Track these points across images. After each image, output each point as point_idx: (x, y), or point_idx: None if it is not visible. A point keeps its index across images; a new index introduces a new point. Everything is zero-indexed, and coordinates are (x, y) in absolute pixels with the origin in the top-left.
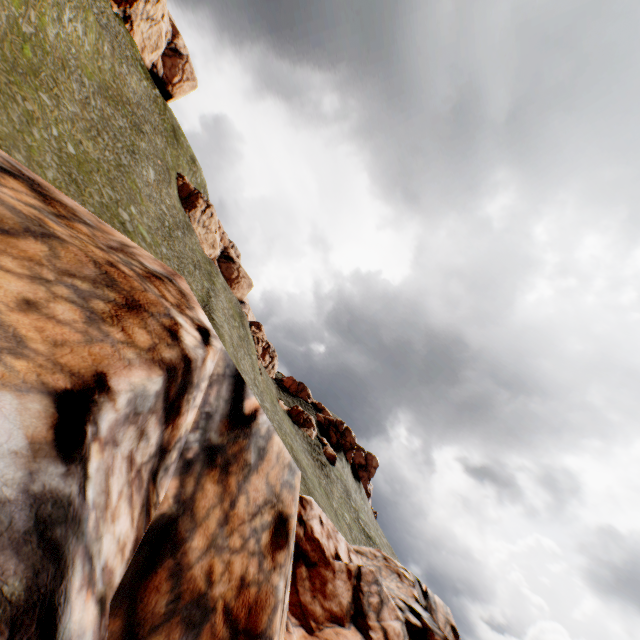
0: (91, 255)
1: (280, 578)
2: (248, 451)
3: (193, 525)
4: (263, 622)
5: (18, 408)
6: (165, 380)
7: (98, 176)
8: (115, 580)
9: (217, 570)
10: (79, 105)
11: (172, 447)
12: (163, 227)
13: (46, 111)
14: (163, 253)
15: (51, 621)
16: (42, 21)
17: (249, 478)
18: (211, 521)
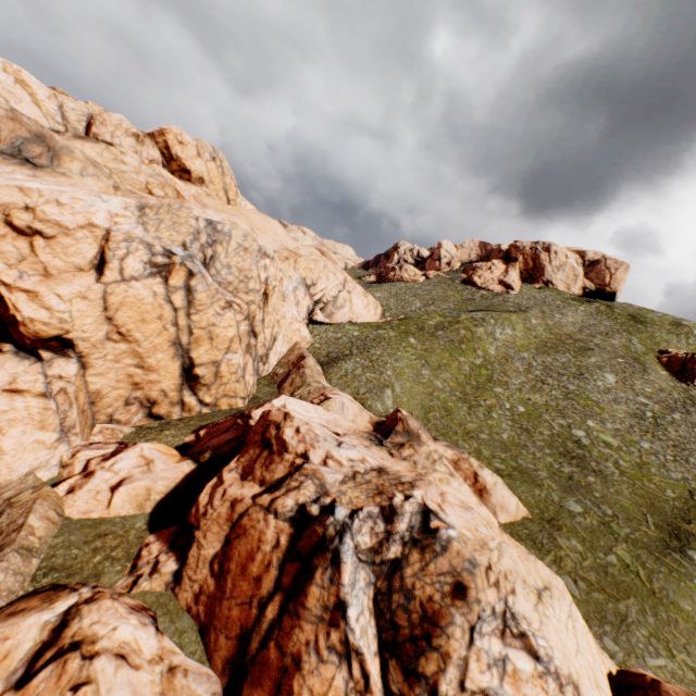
0: (377, 483)
1: (456, 612)
2: (435, 545)
3: (407, 564)
4: (442, 623)
5: (346, 510)
6: (380, 509)
7: (546, 415)
8: (361, 546)
9: (417, 585)
10: (522, 375)
11: (394, 533)
12: (640, 421)
13: (499, 397)
14: (641, 449)
15: (342, 535)
16: (484, 351)
17: (437, 557)
18: (415, 566)
